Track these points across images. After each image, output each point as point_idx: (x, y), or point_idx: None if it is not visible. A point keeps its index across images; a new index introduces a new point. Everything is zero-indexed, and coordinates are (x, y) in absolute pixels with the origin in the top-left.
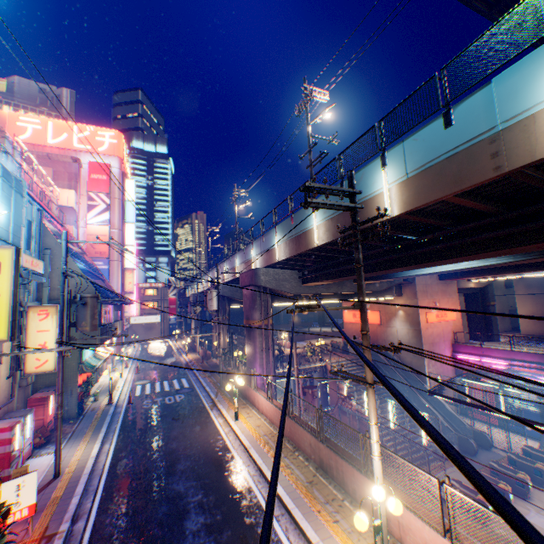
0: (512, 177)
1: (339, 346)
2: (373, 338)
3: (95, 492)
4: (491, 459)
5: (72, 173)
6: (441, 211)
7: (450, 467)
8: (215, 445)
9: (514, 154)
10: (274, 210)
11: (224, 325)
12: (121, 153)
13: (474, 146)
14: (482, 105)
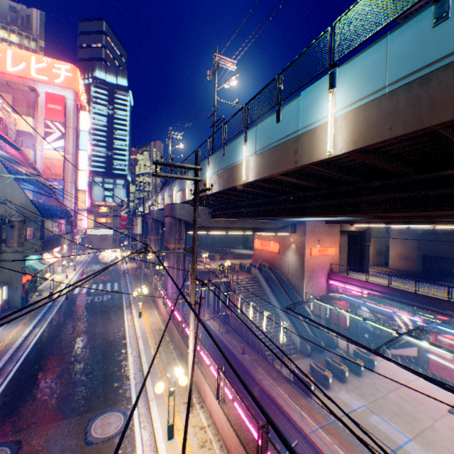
0: (308, 169)
1: (245, 267)
2: (273, 263)
3: (18, 360)
4: (328, 355)
5: (31, 101)
6: (285, 181)
7: (302, 359)
8: (117, 334)
9: (304, 154)
10: (188, 158)
11: (157, 244)
12: (76, 86)
13: (288, 142)
14: (295, 112)
